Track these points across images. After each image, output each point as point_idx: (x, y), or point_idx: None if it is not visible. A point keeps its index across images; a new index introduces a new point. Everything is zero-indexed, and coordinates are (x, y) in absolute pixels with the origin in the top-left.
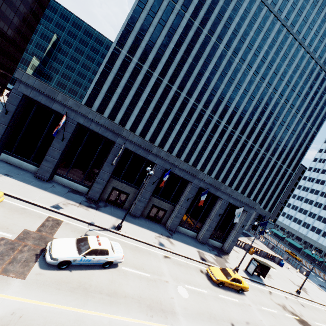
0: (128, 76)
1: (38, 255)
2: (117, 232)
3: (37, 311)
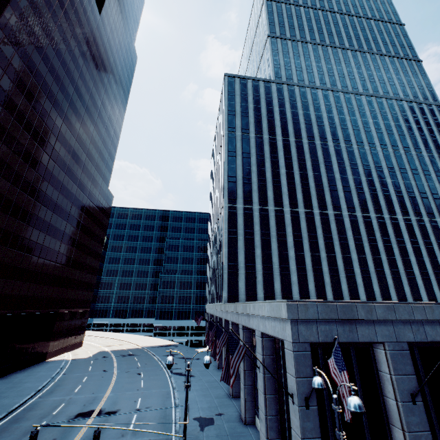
0: (259, 229)
1: None
2: None
3: None
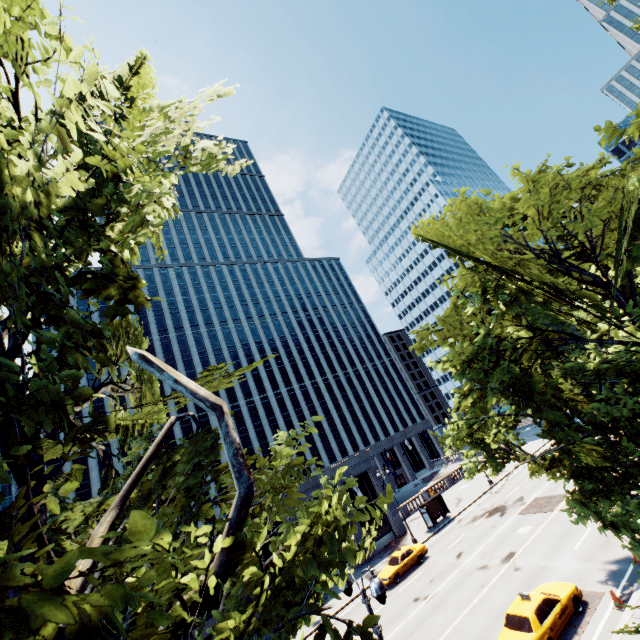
0: (98, 474)
1: None
2: None
3: None
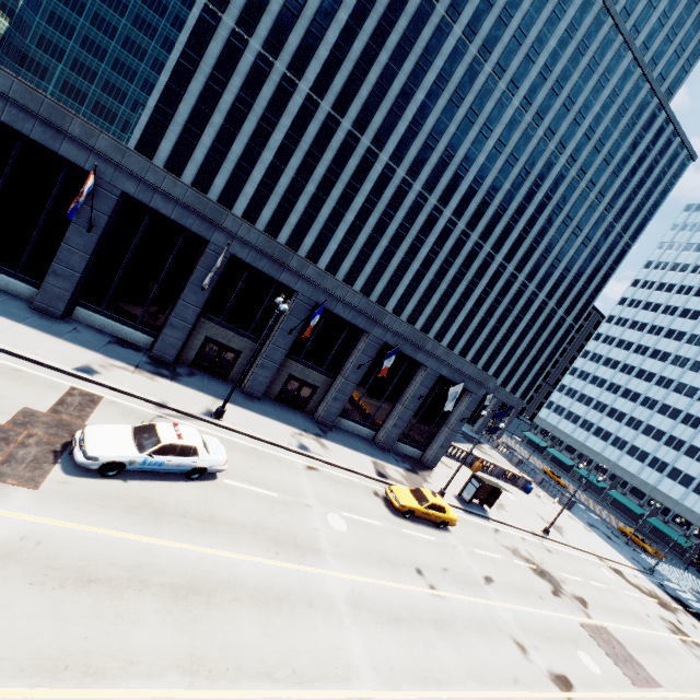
0: (239, 86)
1: (59, 453)
2: (215, 422)
3: (69, 537)
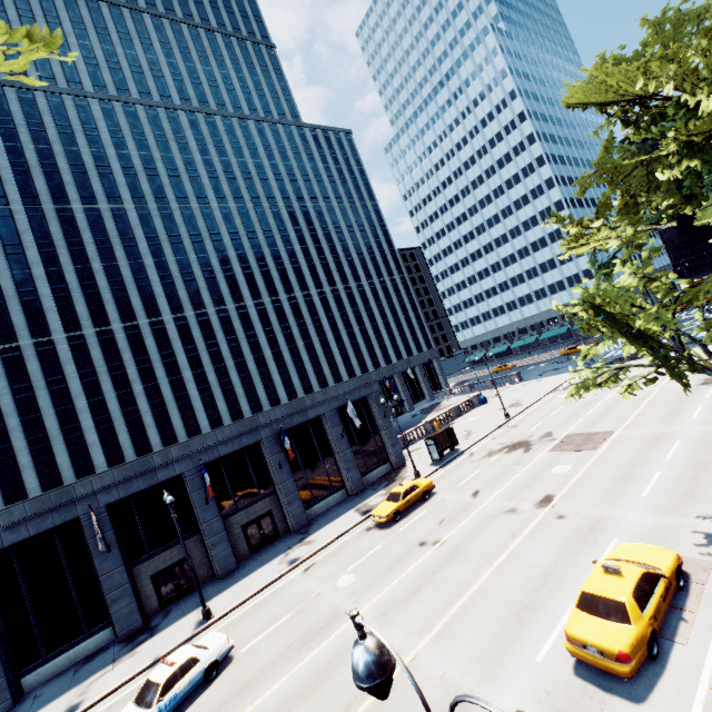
0: (7, 384)
1: None
2: (209, 624)
3: None
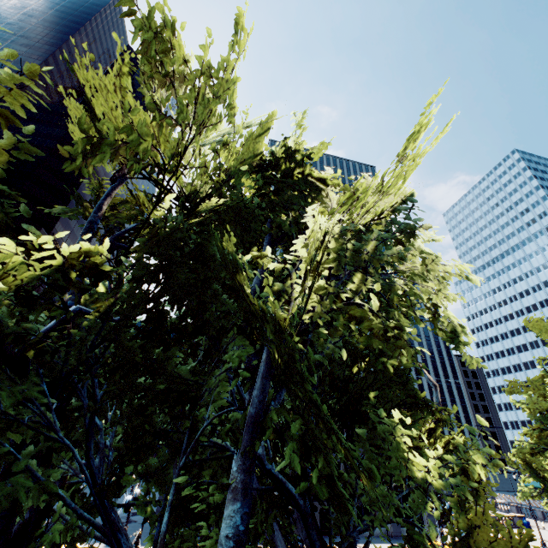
0: None
1: None
2: None
3: None
